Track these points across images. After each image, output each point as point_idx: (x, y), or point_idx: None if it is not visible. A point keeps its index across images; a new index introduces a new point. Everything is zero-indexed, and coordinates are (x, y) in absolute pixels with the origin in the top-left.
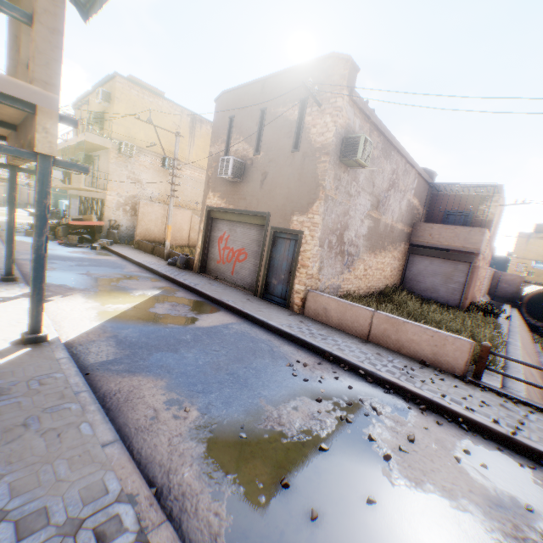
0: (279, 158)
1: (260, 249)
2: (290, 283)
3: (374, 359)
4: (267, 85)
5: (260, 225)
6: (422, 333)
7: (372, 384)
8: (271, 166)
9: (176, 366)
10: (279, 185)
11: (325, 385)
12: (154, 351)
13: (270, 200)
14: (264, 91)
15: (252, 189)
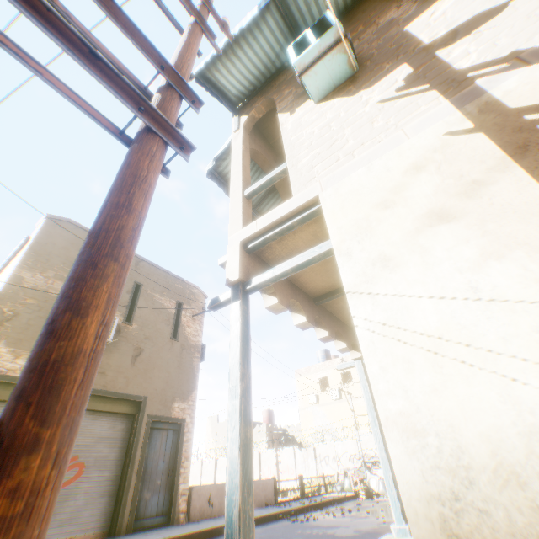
0: (158, 339)
1: (113, 451)
2: (175, 485)
3: (274, 508)
4: (144, 265)
5: (115, 413)
6: (260, 484)
7: (300, 513)
8: (149, 344)
9: (351, 529)
10: (158, 366)
11: (316, 516)
12: (341, 535)
13: (146, 381)
14: (139, 267)
15: (118, 363)
